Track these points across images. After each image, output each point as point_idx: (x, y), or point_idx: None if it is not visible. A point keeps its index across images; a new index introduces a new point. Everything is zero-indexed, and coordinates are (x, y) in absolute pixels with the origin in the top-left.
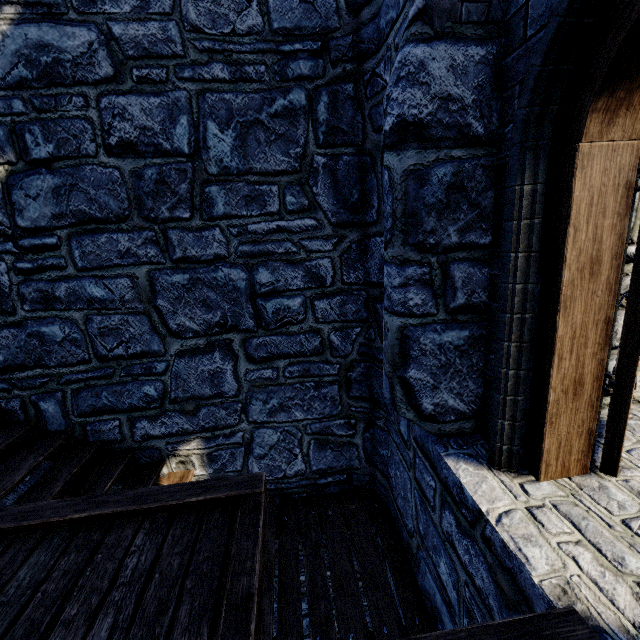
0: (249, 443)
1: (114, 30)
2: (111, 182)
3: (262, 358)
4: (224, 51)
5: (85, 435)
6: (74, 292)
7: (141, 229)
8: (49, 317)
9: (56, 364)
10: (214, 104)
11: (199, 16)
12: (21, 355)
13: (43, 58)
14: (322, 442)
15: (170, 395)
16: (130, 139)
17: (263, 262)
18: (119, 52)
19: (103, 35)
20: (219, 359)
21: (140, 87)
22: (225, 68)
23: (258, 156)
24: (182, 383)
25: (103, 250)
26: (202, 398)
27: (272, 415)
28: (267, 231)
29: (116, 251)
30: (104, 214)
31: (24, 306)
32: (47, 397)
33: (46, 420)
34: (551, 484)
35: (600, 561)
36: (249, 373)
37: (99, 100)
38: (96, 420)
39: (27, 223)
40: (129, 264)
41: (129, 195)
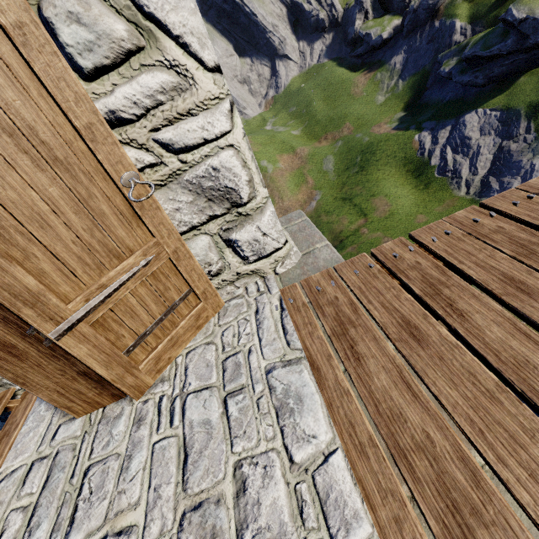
0: None
1: None
2: None
3: None
4: None
5: None
6: None
7: None
8: None
9: None
10: None
11: None
12: None
13: None
14: None
15: None
16: None
17: None
18: None
19: None
20: None
21: None
22: None
23: None
24: None
25: None
26: None
27: None
28: None
29: None
30: None
31: None
32: None
33: None
34: (83, 420)
35: (19, 533)
36: None
37: None
38: None
39: None
40: None
41: None
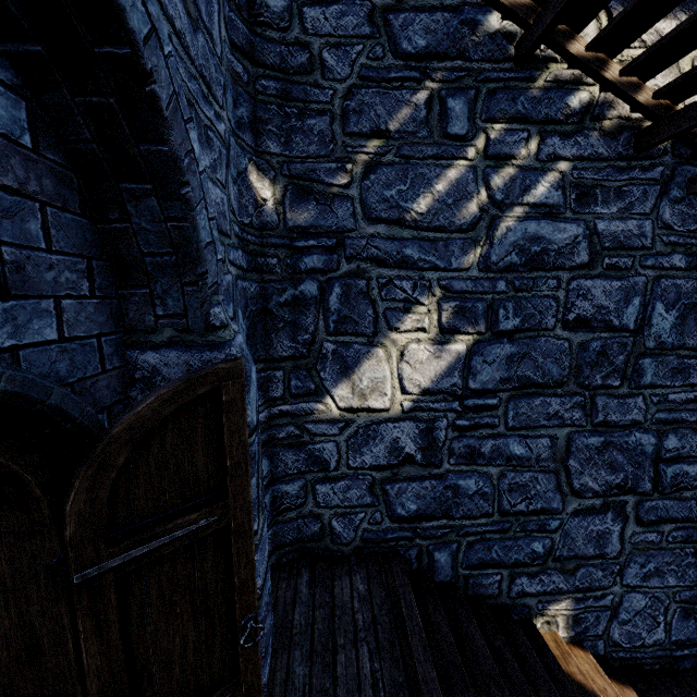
0: (616, 607)
1: (598, 226)
2: (559, 352)
3: (650, 521)
4: (685, 244)
5: (465, 587)
6: (497, 449)
7: (573, 394)
8: (468, 471)
9: (461, 516)
10: (666, 288)
11: (672, 216)
12: (433, 505)
13: (533, 248)
14: (687, 611)
15: (555, 553)
16: (586, 316)
17: (673, 429)
18: (597, 244)
19: (588, 230)
20: (609, 520)
21: (606, 272)
22: (683, 258)
23: (693, 333)
24: (569, 541)
25: (534, 412)
26: (584, 558)
27: (645, 579)
28: (684, 400)
29: (545, 413)
30: (544, 380)
31: (450, 460)
32: (442, 547)
33: (435, 570)
34: None
35: None
36: (634, 535)
37: (569, 282)
38: (480, 573)
39: (476, 385)
40: (553, 425)
41: (571, 364)
